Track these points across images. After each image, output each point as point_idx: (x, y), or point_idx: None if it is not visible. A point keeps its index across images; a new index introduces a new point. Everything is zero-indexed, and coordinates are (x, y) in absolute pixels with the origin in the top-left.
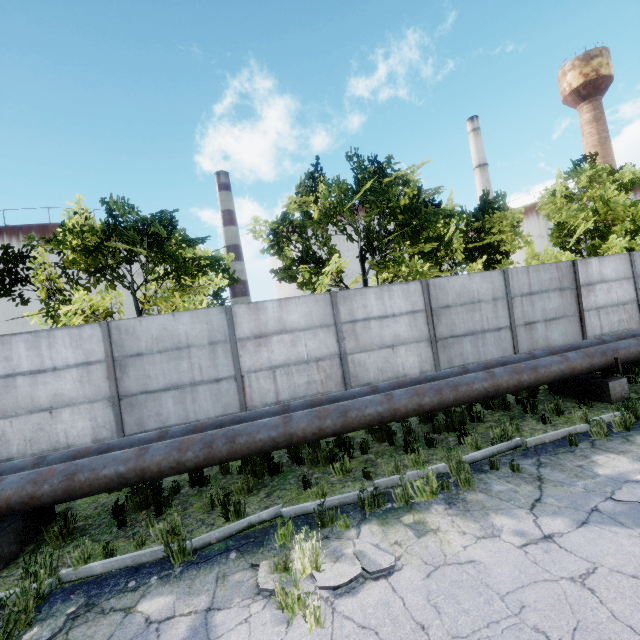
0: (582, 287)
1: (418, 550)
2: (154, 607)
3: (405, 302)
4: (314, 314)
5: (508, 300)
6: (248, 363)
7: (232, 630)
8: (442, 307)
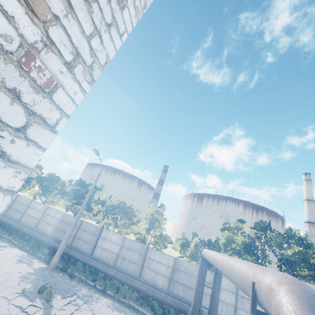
0: (102, 238)
1: None
2: None
3: (58, 216)
4: (42, 209)
5: (78, 228)
6: (27, 212)
7: None
8: (63, 221)
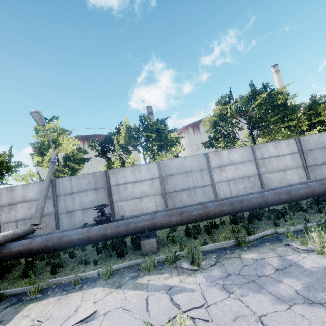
0: None
1: None
2: (250, 256)
3: (288, 148)
4: (244, 156)
5: None
6: (216, 178)
7: (301, 260)
8: (308, 150)
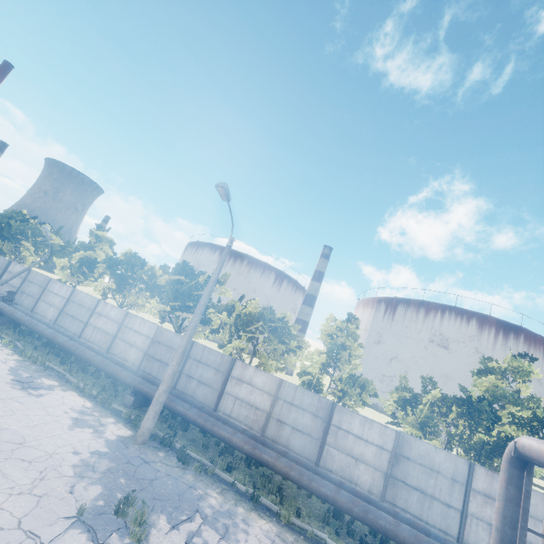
0: (234, 378)
1: (0, 352)
2: None
3: (148, 330)
4: (118, 316)
5: (186, 357)
6: (92, 321)
7: None
8: (157, 341)
